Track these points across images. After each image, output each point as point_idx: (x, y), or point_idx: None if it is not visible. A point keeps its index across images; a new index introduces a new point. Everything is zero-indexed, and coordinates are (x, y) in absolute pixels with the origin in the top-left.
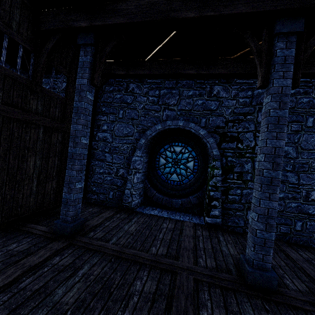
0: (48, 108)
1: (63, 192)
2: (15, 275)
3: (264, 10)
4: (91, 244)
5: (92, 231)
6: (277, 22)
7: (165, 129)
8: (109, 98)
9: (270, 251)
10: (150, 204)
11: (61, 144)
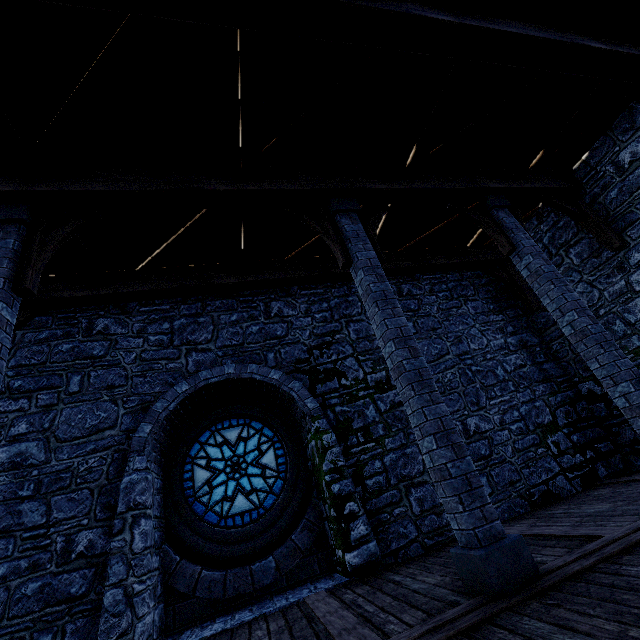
0: None
1: None
2: None
3: (313, 188)
4: None
5: None
6: (332, 202)
7: (198, 389)
8: (35, 356)
9: (484, 493)
10: (192, 620)
11: None
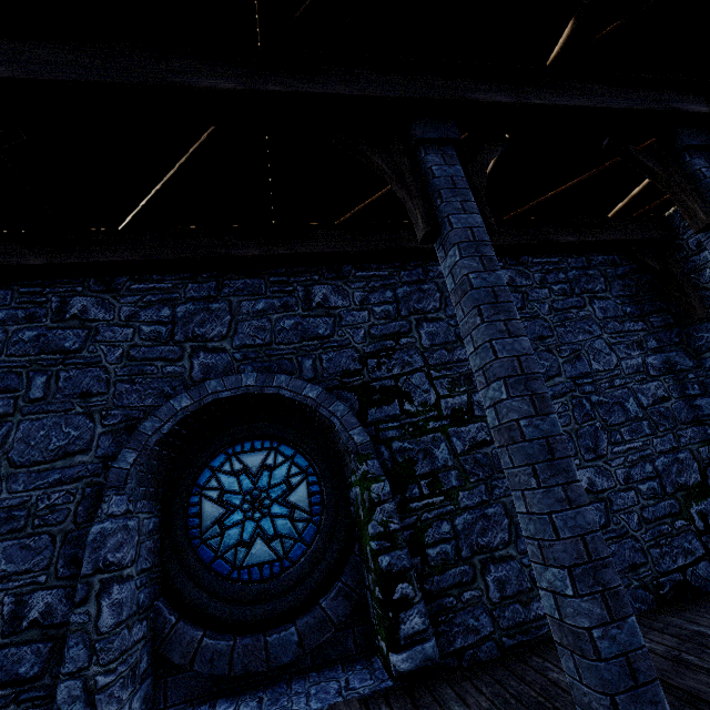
0: None
1: None
2: None
3: (383, 95)
4: None
5: None
6: (414, 123)
7: (204, 405)
8: None
9: (660, 694)
10: (187, 699)
11: None
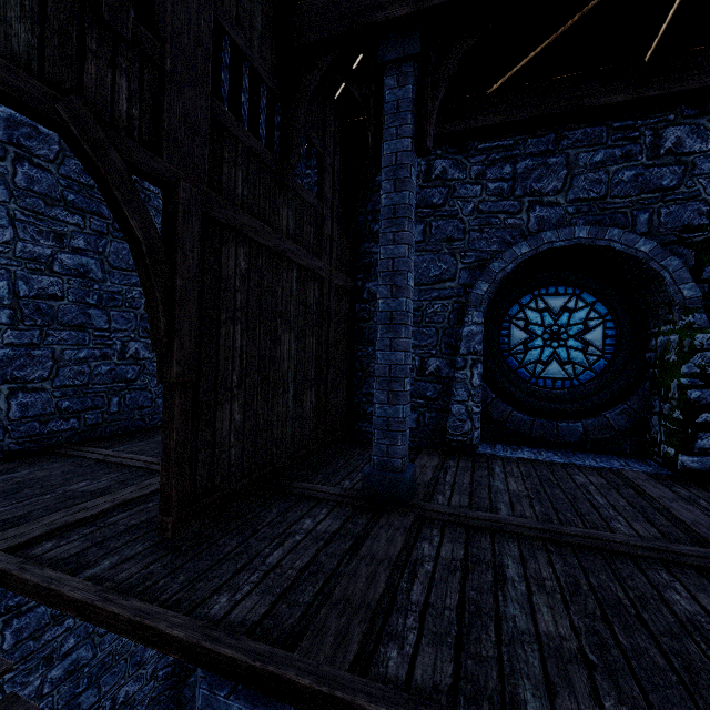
0: (300, 224)
1: (376, 402)
2: (382, 577)
3: None
4: (468, 518)
5: (436, 493)
6: None
7: (538, 253)
8: None
9: None
10: (501, 440)
11: (318, 307)
